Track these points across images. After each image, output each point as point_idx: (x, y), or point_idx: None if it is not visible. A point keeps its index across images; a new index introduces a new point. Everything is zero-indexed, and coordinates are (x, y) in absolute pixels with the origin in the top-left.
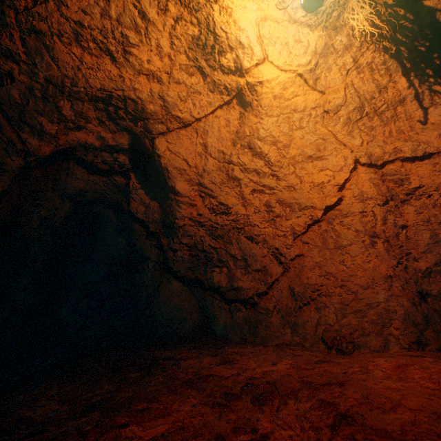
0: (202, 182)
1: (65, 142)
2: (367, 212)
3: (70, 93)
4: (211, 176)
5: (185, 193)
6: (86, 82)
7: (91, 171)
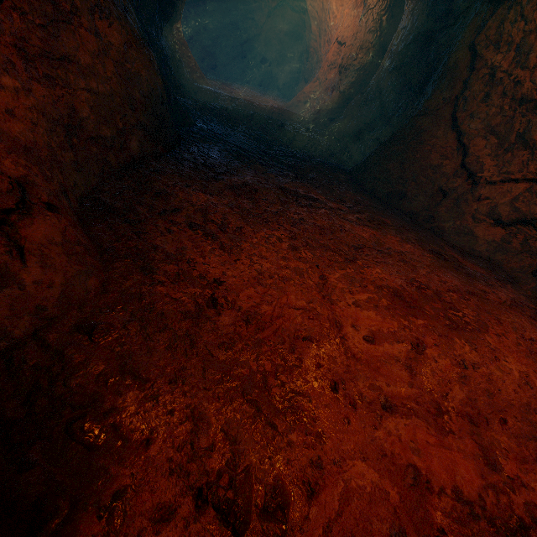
0: (320, 28)
1: None
2: (323, 68)
3: None
4: (322, 25)
5: (314, 33)
6: None
7: (292, 11)
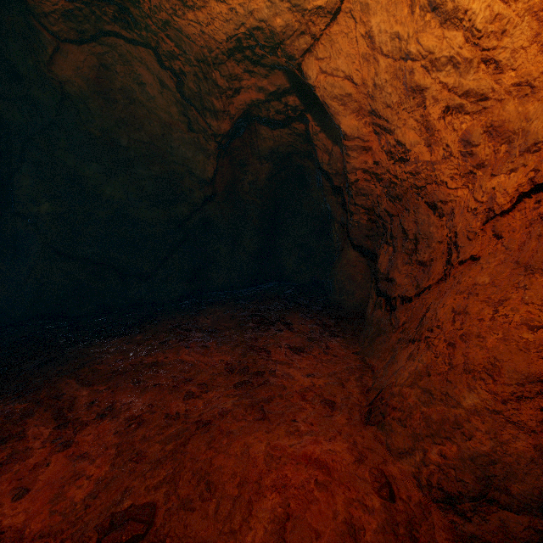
0: (374, 108)
1: (236, 110)
2: None
3: (213, 62)
4: (384, 95)
5: (353, 133)
6: (215, 41)
7: (271, 126)
